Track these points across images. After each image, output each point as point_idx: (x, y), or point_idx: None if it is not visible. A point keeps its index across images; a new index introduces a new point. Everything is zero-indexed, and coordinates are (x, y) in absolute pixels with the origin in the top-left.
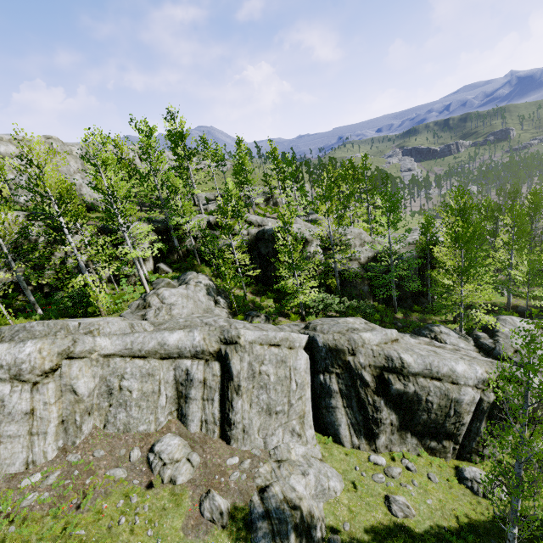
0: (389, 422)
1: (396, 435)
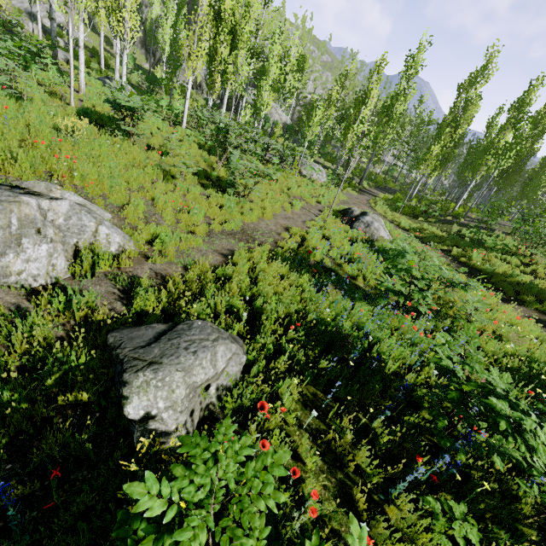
0: (140, 37)
1: (141, 45)
